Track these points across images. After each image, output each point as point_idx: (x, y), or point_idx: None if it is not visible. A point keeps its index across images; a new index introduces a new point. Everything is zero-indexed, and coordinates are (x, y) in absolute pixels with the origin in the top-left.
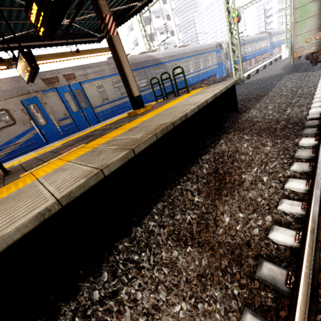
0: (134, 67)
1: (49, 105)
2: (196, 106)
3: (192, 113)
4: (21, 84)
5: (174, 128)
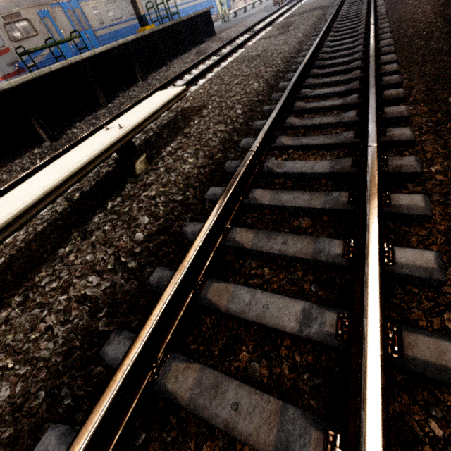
0: None
1: (58, 20)
2: (186, 16)
3: (184, 19)
4: None
5: (177, 25)
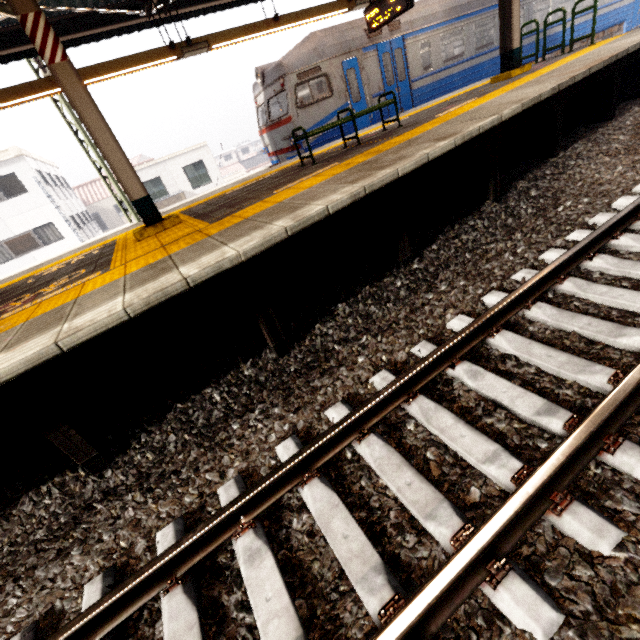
0: (477, 7)
1: (366, 71)
2: (639, 42)
3: (632, 50)
4: (344, 38)
5: (610, 65)
